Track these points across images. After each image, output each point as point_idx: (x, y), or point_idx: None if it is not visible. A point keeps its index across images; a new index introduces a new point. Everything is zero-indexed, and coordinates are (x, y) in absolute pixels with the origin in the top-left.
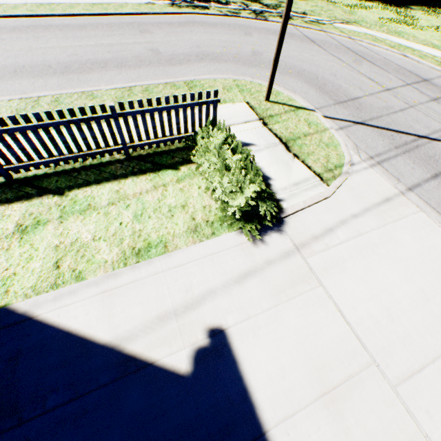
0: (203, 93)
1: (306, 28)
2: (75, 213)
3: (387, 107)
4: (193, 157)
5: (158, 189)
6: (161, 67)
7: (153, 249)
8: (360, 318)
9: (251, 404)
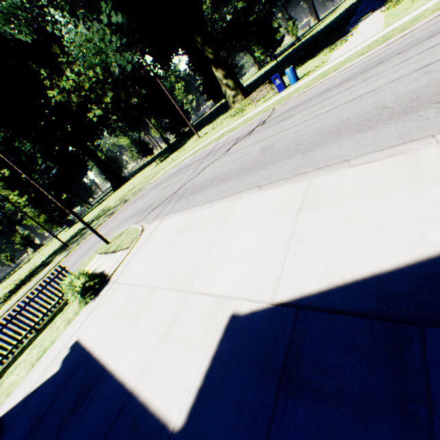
0: (78, 270)
1: (136, 196)
2: (9, 376)
3: (166, 193)
4: (64, 298)
5: (52, 326)
6: (59, 281)
7: (48, 349)
8: (136, 278)
9: (85, 349)
